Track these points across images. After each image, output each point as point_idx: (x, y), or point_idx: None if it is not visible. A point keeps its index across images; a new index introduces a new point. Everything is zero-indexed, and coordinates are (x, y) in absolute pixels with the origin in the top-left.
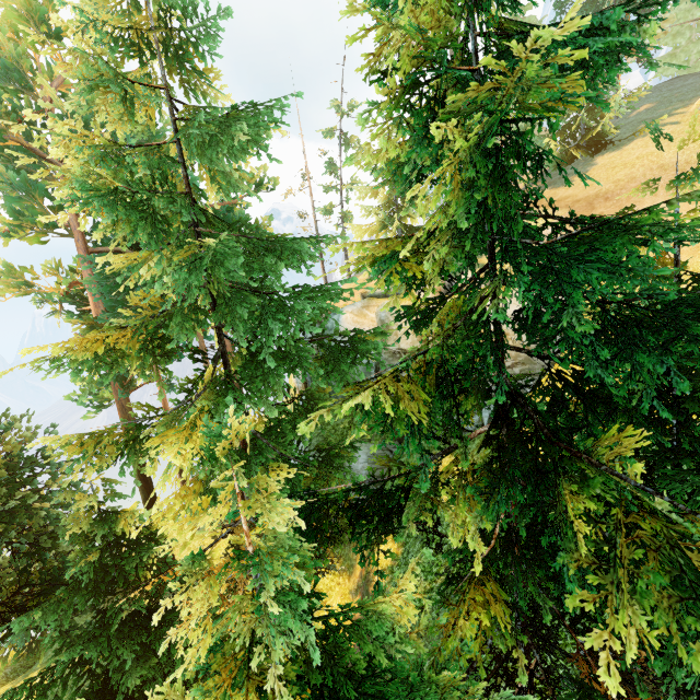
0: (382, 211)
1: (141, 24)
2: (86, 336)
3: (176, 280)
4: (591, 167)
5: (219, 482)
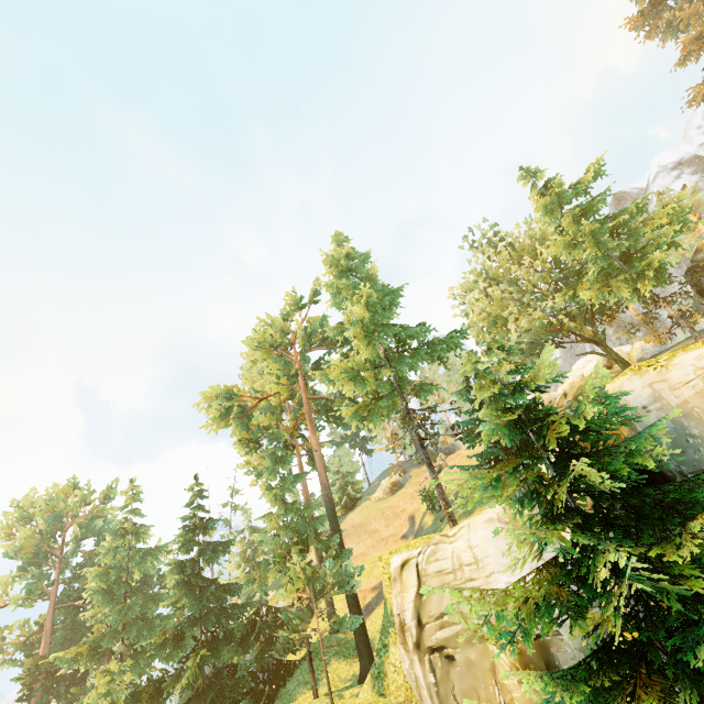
0: (239, 556)
1: (127, 528)
2: (71, 648)
3: (113, 618)
4: (344, 520)
5: (114, 668)
